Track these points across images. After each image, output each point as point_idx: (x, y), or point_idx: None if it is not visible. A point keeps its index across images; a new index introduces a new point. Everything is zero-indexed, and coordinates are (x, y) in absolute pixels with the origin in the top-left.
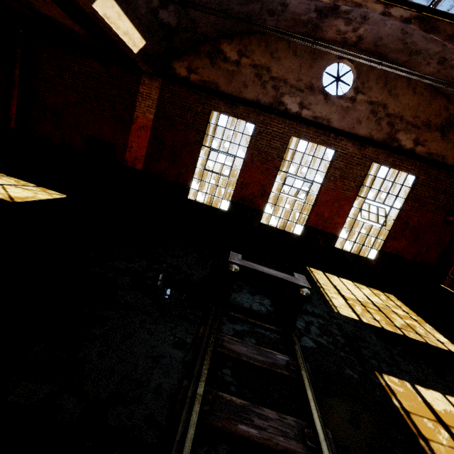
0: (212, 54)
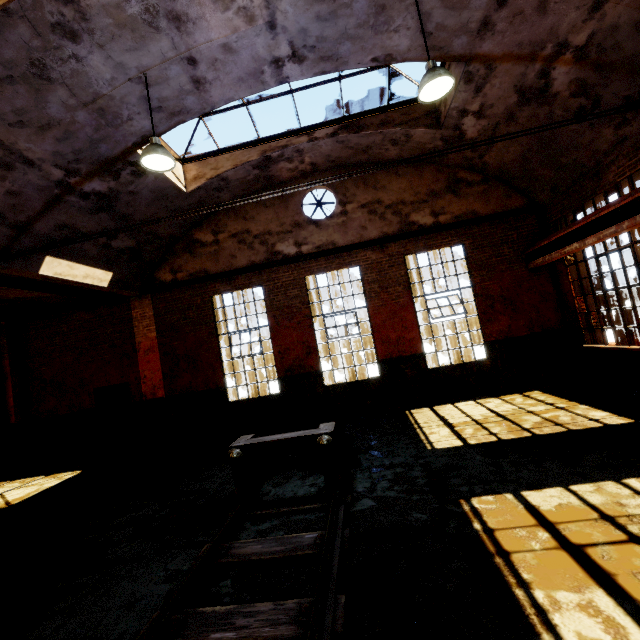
0: (189, 247)
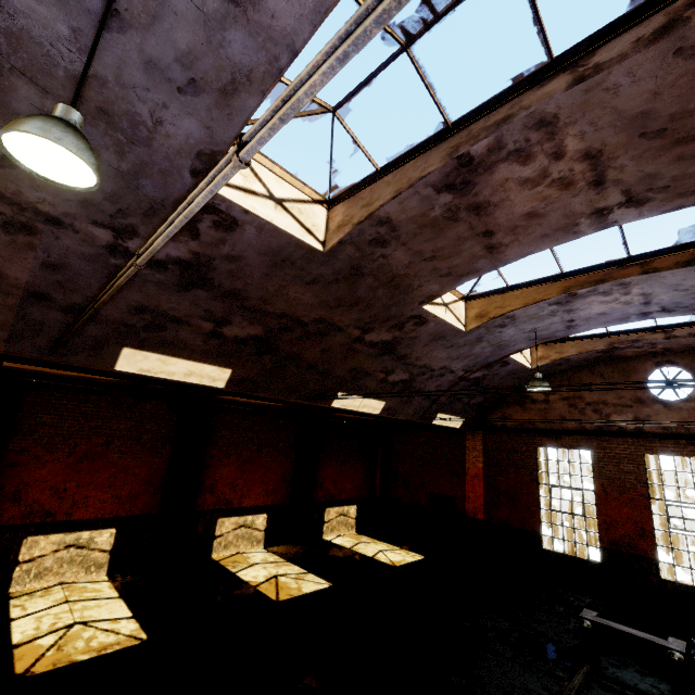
0: (520, 400)
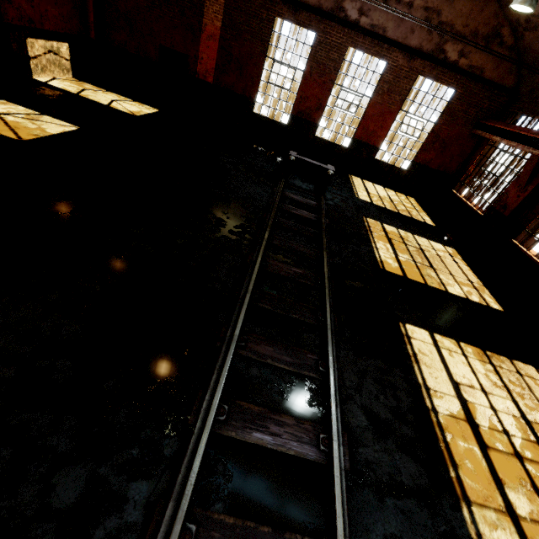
0: None
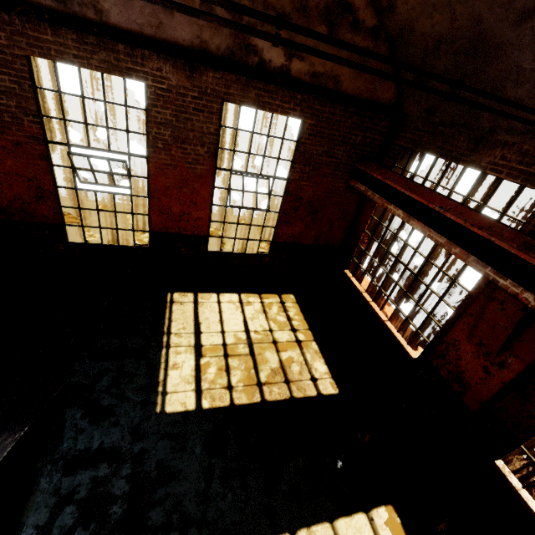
0: None
